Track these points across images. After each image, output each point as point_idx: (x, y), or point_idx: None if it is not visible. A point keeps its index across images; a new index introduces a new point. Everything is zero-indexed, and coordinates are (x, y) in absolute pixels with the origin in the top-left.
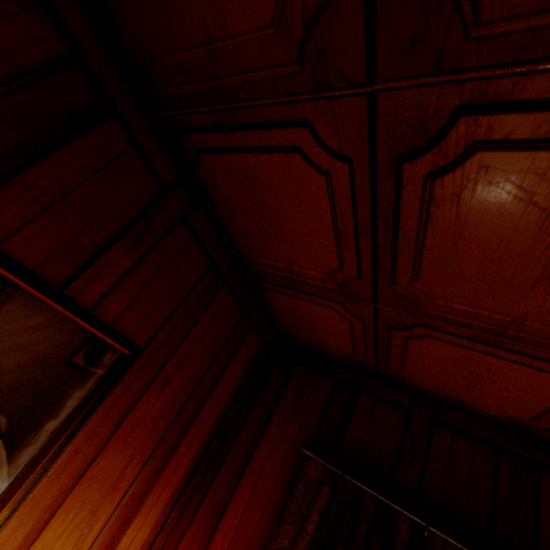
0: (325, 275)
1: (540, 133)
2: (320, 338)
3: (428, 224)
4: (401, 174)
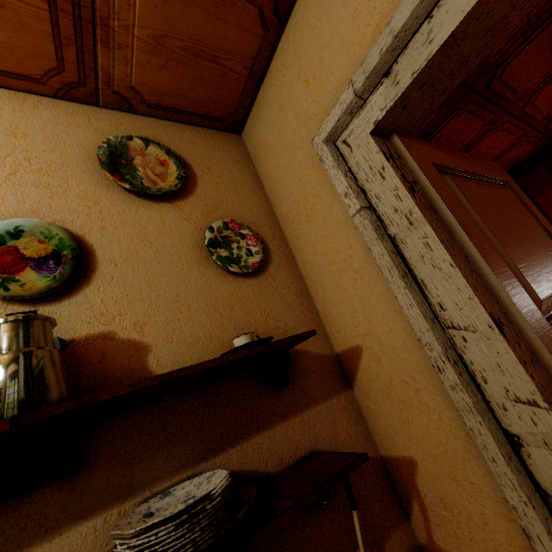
0: (509, 143)
1: (549, 84)
2: (516, 160)
3: (537, 107)
4: (523, 111)
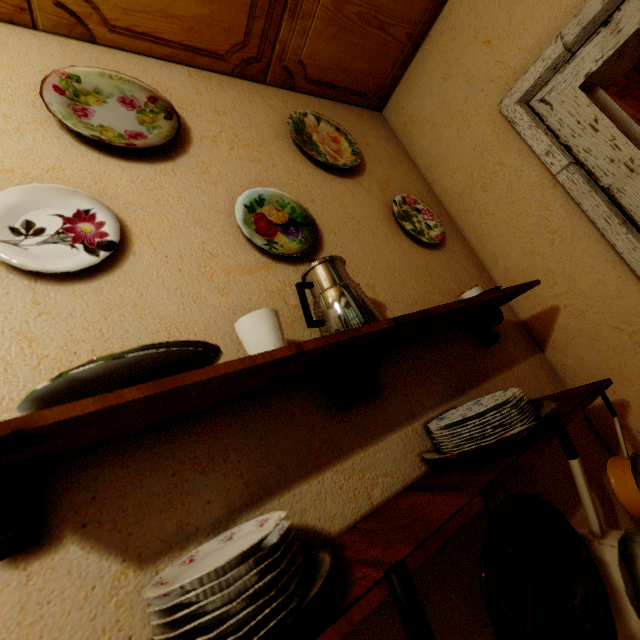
0: None
1: None
2: None
3: None
4: None
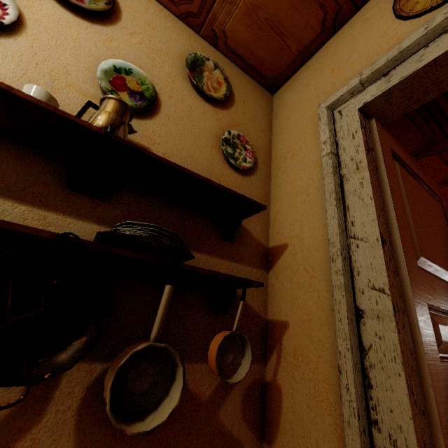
0: None
1: None
2: None
3: None
4: None
